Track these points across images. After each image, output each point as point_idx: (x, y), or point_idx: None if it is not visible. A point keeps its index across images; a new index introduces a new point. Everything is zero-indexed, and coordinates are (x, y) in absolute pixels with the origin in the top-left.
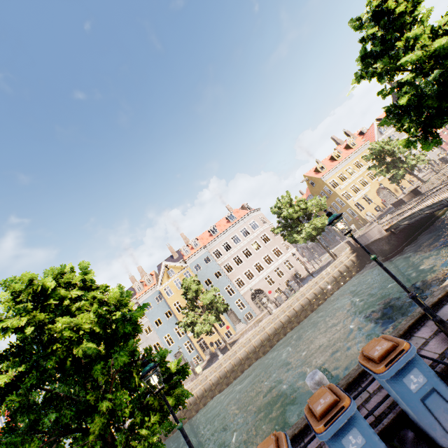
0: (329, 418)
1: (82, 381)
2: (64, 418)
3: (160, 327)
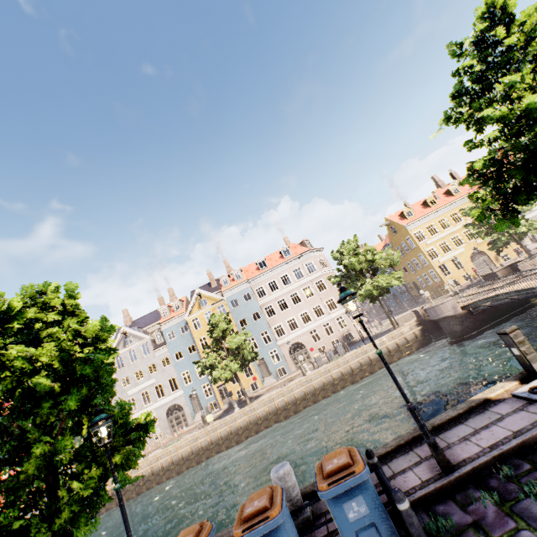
0: (250, 525)
1: (24, 417)
2: (0, 451)
3: (180, 362)
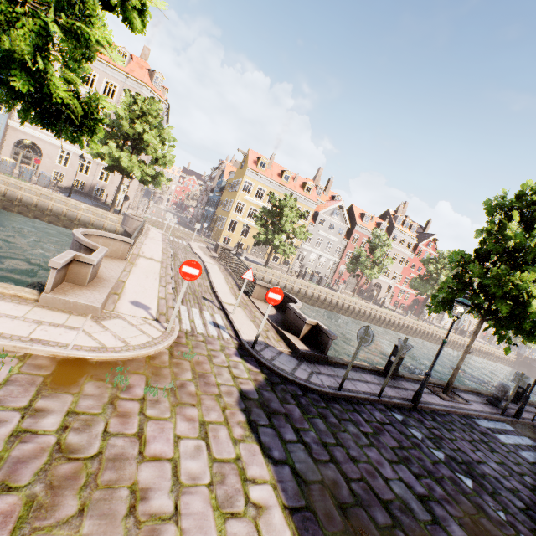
0: None
1: None
2: None
3: None
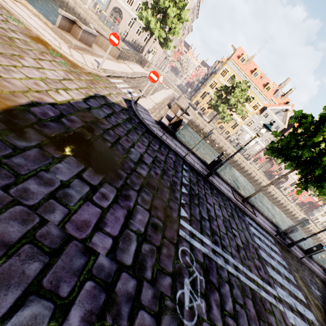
0: None
1: None
2: None
3: None
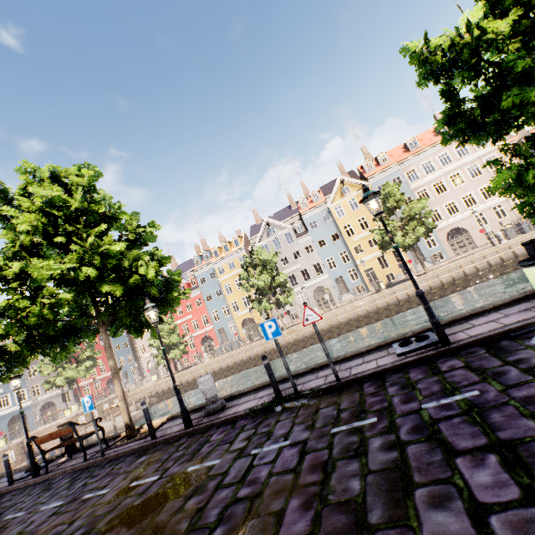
0: None
1: None
2: None
3: (323, 249)
